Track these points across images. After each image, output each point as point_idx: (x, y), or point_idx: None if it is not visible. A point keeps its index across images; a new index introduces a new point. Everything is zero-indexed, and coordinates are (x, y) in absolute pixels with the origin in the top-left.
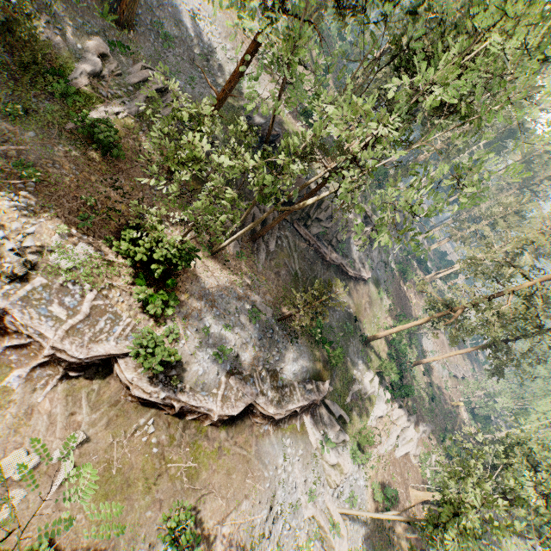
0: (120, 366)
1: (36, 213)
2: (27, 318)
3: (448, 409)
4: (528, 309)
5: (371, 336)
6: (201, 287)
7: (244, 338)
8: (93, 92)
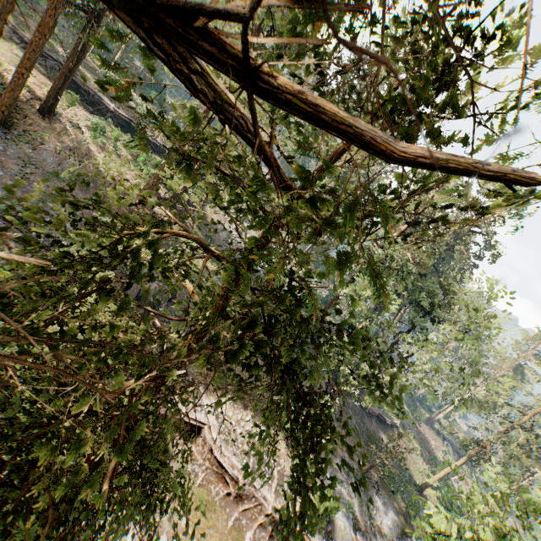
0: None
1: (237, 405)
2: (257, 483)
3: None
4: (535, 438)
5: (423, 483)
6: None
7: (350, 493)
8: None
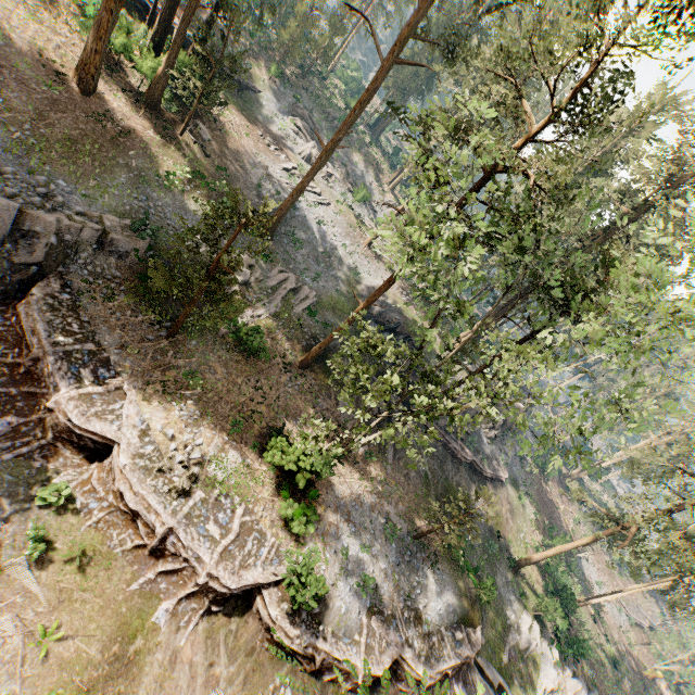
0: (265, 599)
1: (197, 421)
2: (189, 538)
3: (640, 682)
4: None
5: (521, 559)
6: (335, 496)
7: (381, 563)
8: (242, 299)
